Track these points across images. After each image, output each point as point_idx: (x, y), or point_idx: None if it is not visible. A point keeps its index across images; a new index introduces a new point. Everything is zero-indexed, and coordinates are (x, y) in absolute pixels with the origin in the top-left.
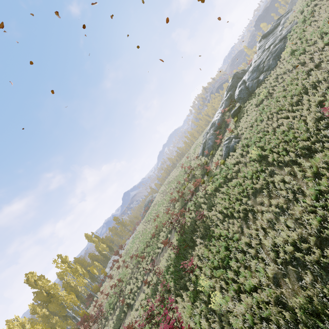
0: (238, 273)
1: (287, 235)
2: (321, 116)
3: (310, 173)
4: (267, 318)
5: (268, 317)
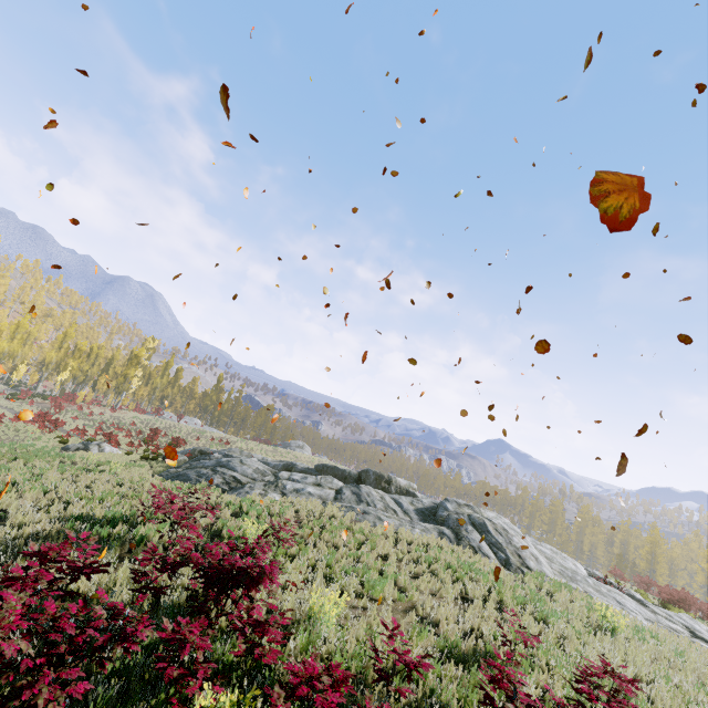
0: None
1: None
2: None
3: None
4: None
5: None
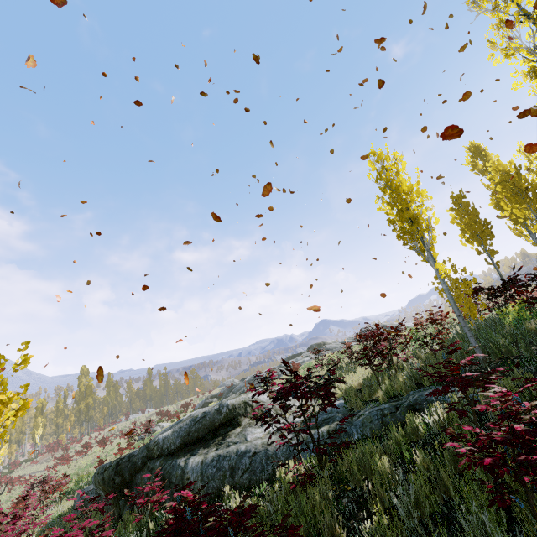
0: None
1: None
2: None
3: None
4: None
5: None
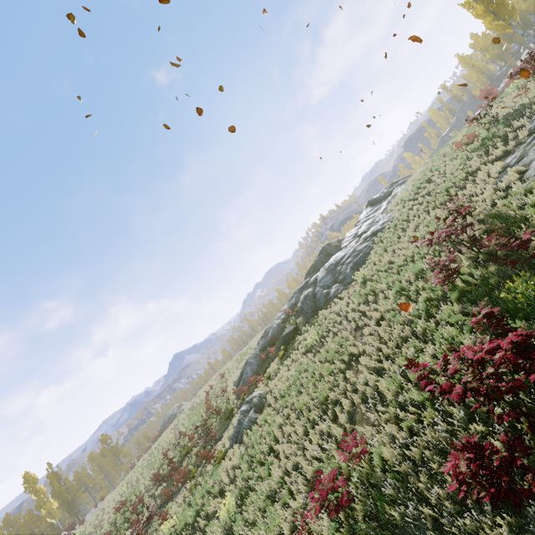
0: None
1: None
2: (303, 520)
3: None
4: None
5: None
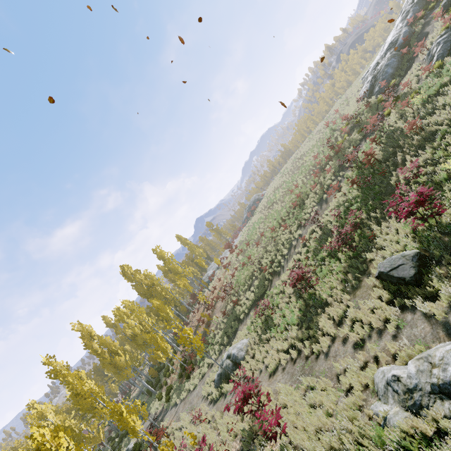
0: None
1: None
2: None
3: None
4: None
5: None
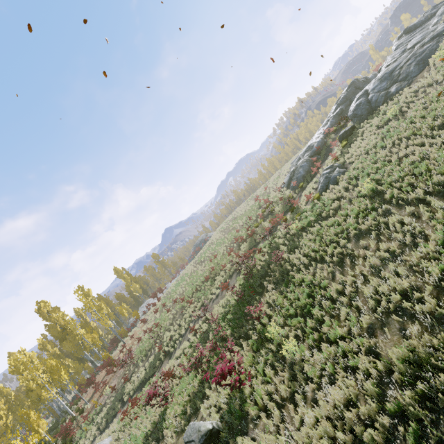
0: (322, 322)
1: (394, 283)
2: None
3: (441, 214)
4: (352, 368)
5: (354, 367)
